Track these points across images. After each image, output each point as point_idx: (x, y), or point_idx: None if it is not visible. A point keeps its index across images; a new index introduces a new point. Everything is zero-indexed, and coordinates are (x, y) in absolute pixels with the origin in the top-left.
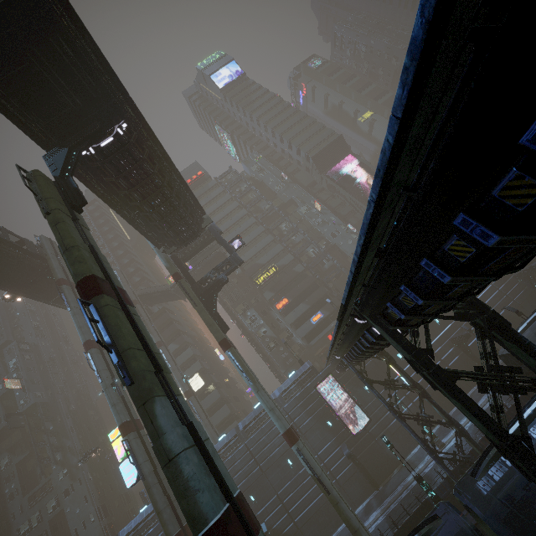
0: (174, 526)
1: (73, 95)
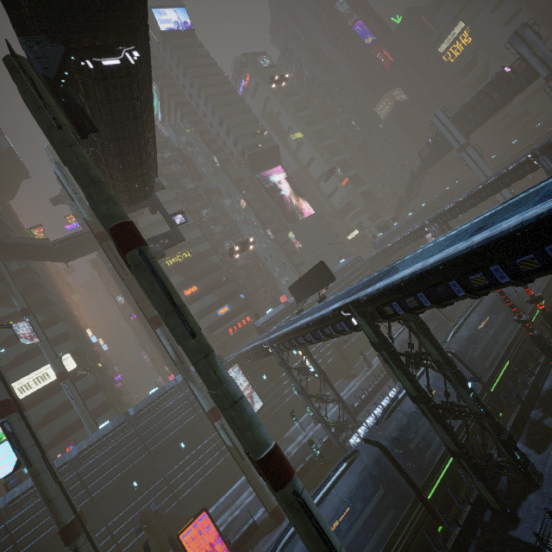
0: (68, 513)
1: None
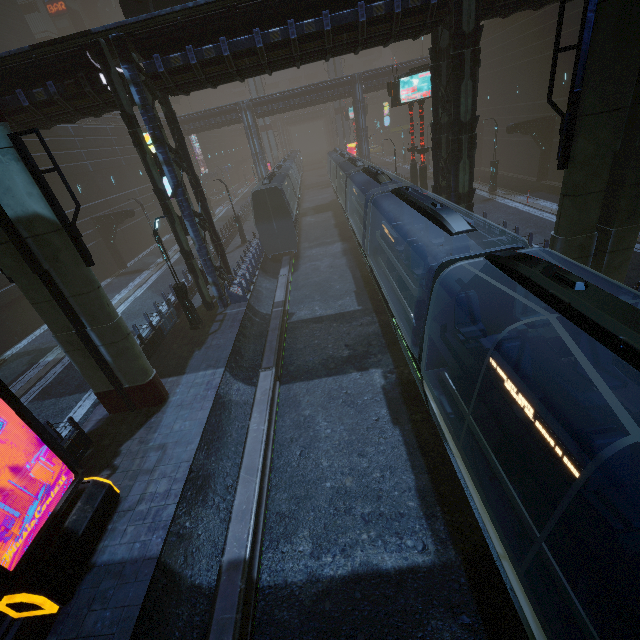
0: None
1: None
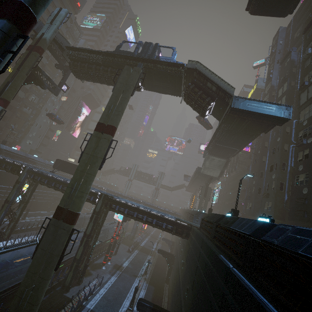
0: None
1: (157, 84)
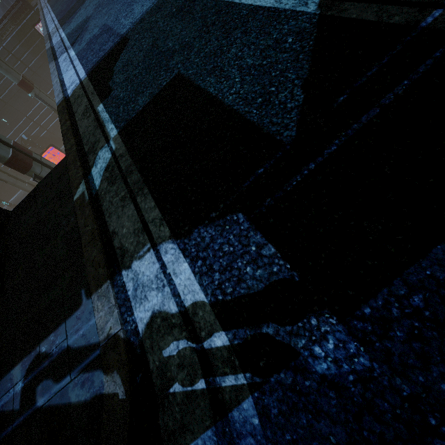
0: None
1: None
